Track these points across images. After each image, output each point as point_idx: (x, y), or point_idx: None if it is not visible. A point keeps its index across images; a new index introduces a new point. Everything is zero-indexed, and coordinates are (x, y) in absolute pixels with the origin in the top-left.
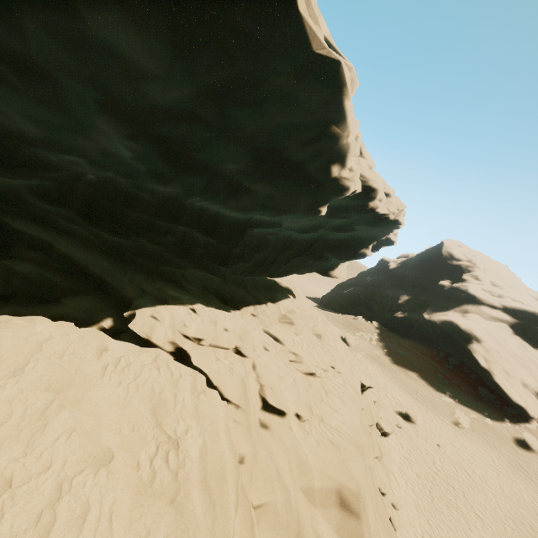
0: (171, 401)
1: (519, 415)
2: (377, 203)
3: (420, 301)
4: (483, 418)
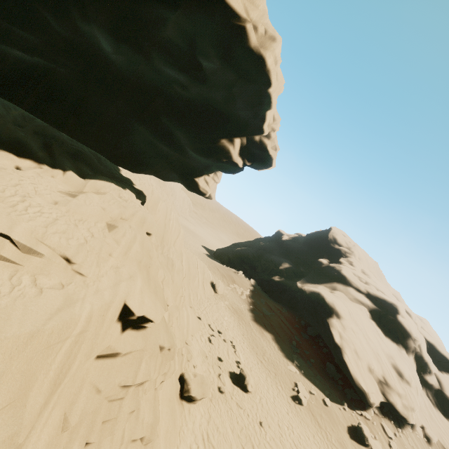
0: None
1: (359, 401)
2: None
3: (299, 271)
4: (323, 397)
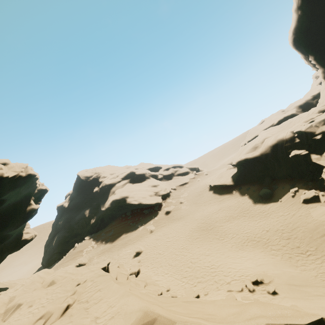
0: None
1: (159, 206)
2: None
3: (95, 206)
4: (154, 219)
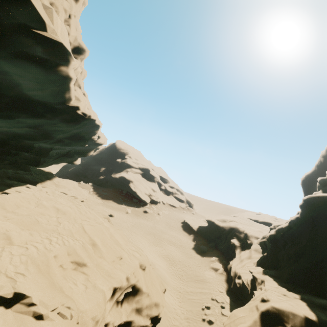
0: (72, 200)
1: (145, 204)
2: (99, 140)
3: (110, 169)
4: (135, 208)
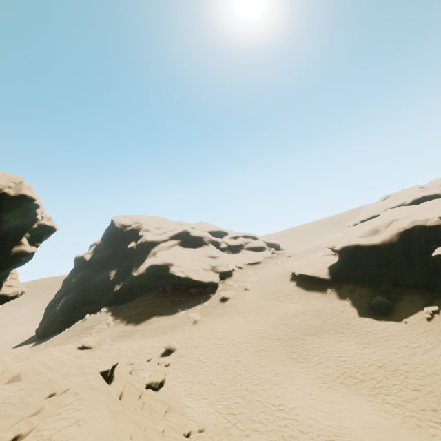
0: None
1: (213, 287)
2: None
3: (125, 267)
4: (203, 304)
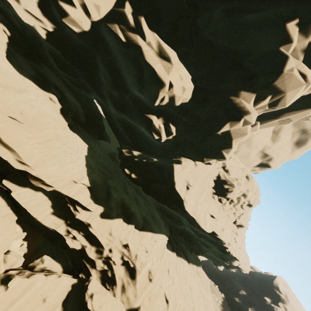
0: (198, 291)
1: None
2: (241, 266)
3: (250, 300)
4: None
